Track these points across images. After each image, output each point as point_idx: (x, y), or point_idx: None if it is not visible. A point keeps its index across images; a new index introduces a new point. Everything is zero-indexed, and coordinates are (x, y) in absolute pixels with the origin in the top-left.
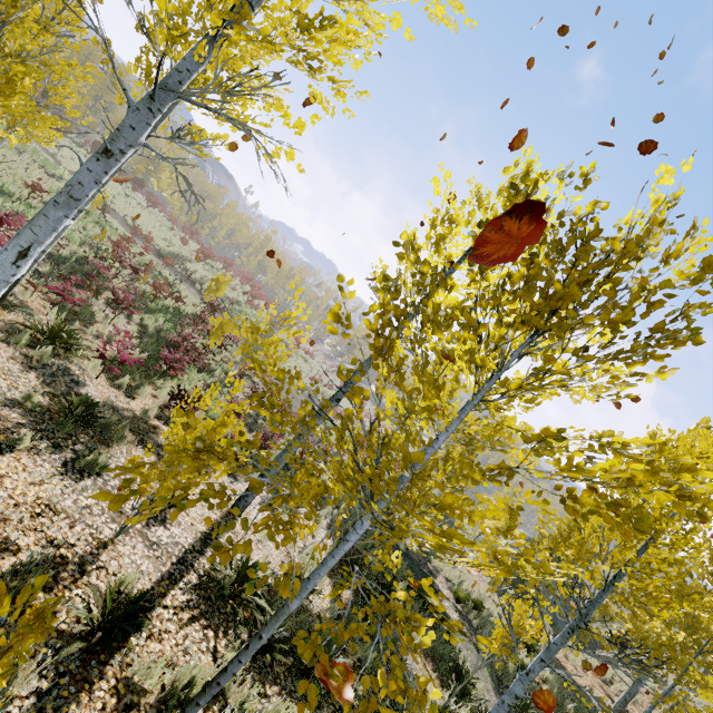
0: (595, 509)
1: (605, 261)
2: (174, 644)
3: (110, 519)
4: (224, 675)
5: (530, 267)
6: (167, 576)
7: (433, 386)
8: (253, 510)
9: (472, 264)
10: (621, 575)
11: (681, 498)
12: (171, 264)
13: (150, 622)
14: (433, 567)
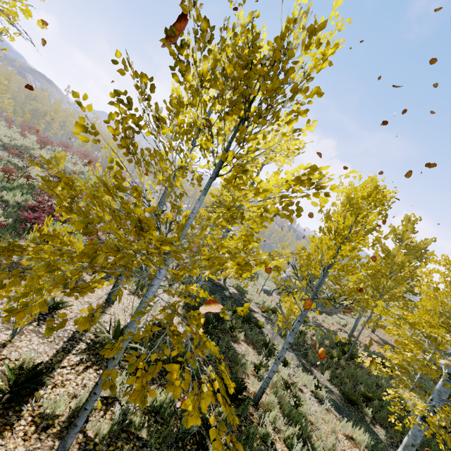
0: (276, 213)
1: (266, 56)
2: (75, 385)
3: (5, 329)
4: (97, 387)
5: (224, 73)
6: (61, 350)
7: (164, 161)
8: (123, 298)
9: (173, 69)
10: (330, 266)
11: (317, 190)
12: (17, 154)
13: (48, 377)
14: (248, 299)
